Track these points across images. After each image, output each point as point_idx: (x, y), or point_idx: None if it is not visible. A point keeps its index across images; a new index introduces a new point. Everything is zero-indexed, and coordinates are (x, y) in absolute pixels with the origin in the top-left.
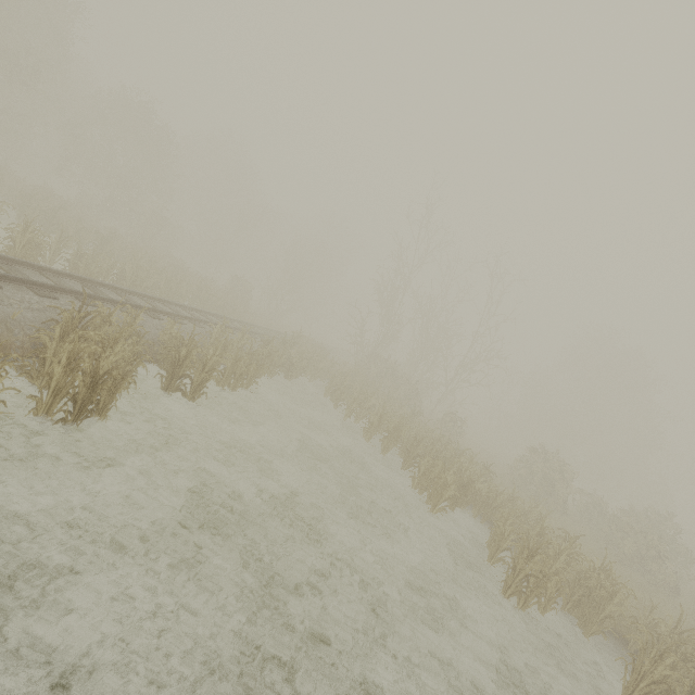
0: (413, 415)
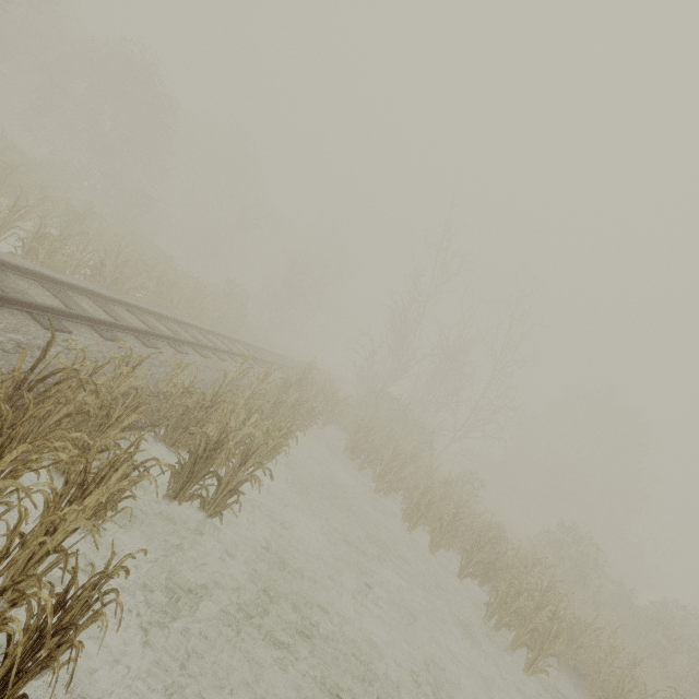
0: (448, 485)
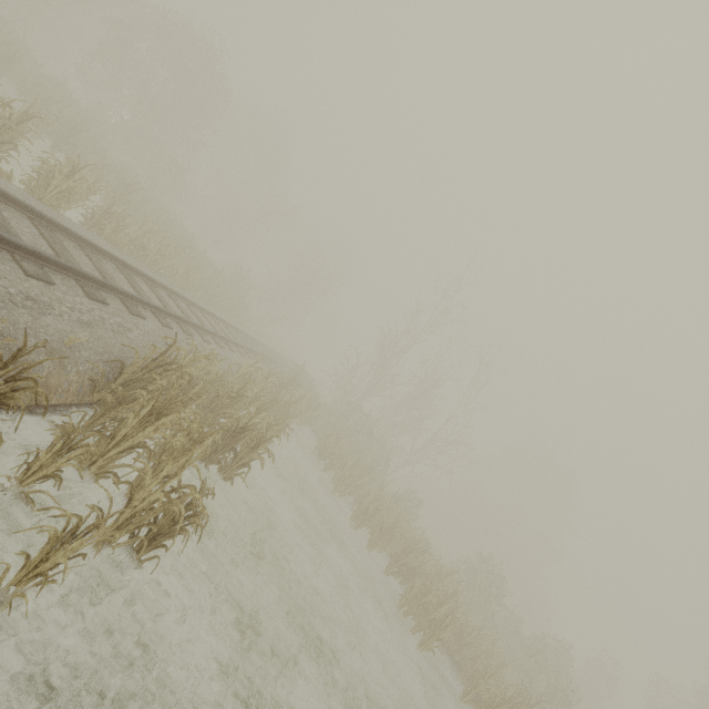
0: (394, 499)
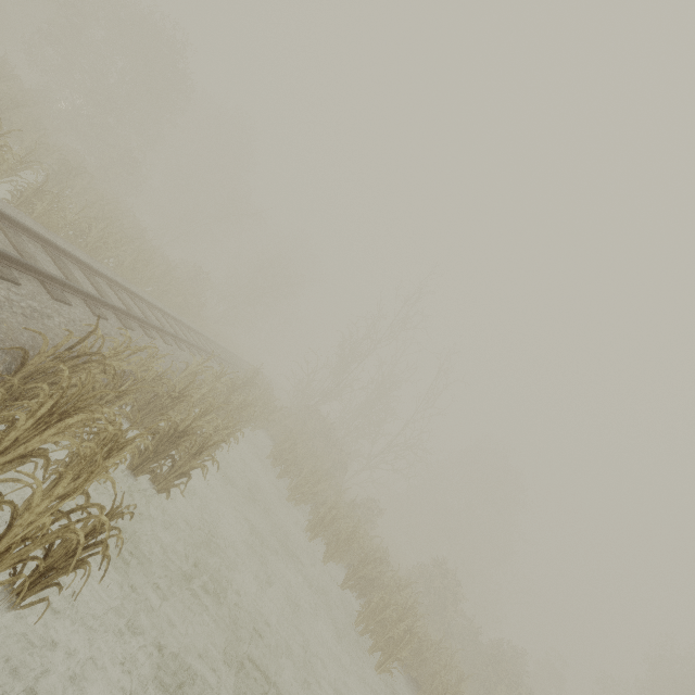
0: (352, 506)
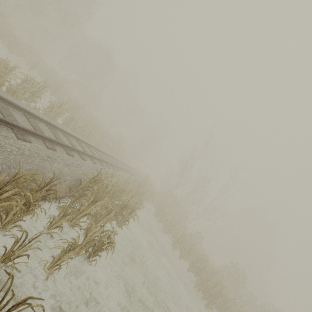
0: (190, 236)
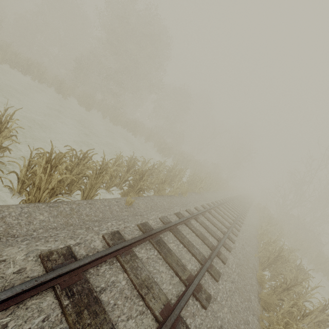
0: None
